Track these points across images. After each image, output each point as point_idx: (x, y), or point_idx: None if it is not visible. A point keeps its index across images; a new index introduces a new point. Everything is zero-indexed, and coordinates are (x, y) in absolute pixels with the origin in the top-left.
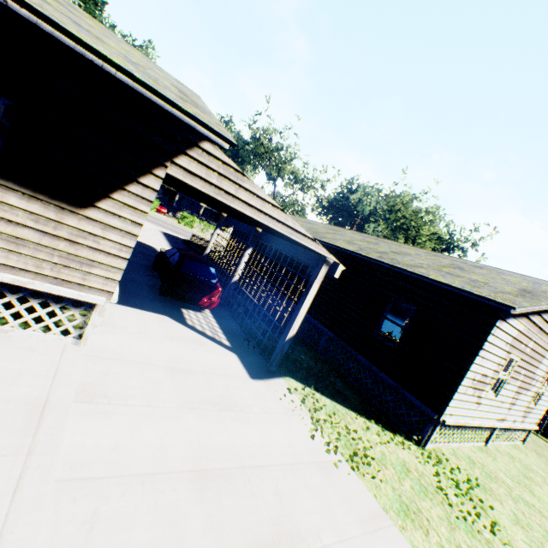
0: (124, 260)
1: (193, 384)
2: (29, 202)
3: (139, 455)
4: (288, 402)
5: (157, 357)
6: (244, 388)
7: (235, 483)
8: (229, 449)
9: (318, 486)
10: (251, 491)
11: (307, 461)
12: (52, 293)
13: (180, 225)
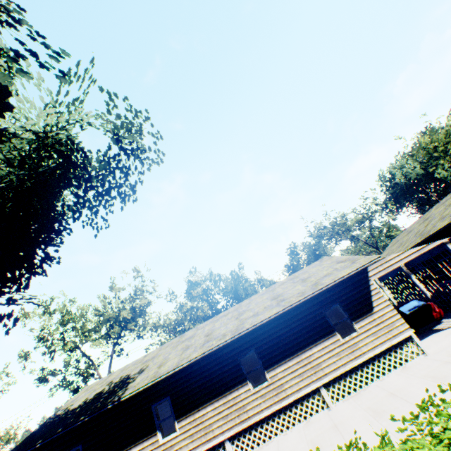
0: (397, 314)
1: None
2: (364, 321)
3: None
4: None
5: None
6: None
7: None
8: None
9: None
10: None
11: None
12: (397, 342)
13: None
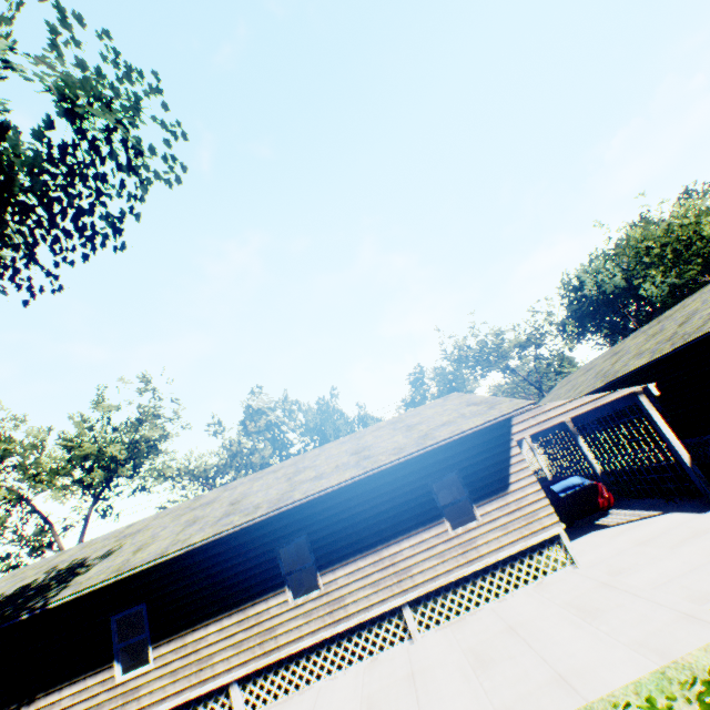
0: (544, 498)
1: (663, 540)
2: (491, 504)
3: (675, 569)
4: None
5: (622, 546)
6: (703, 520)
7: None
8: None
9: None
10: None
11: None
12: (536, 543)
13: None
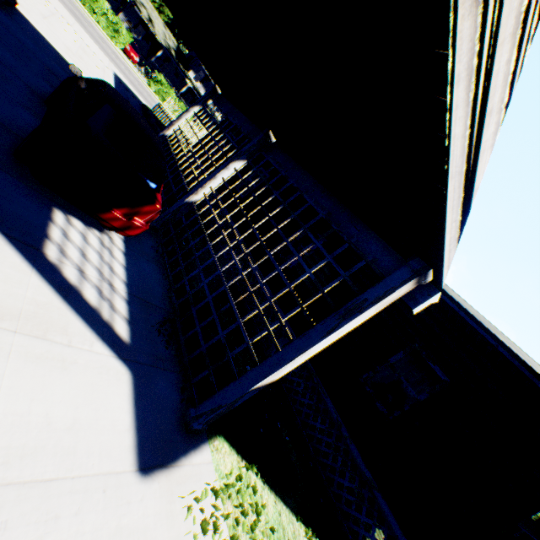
0: None
1: None
2: None
3: None
4: None
5: None
6: None
7: None
8: None
9: None
10: None
11: None
12: None
13: (148, 88)
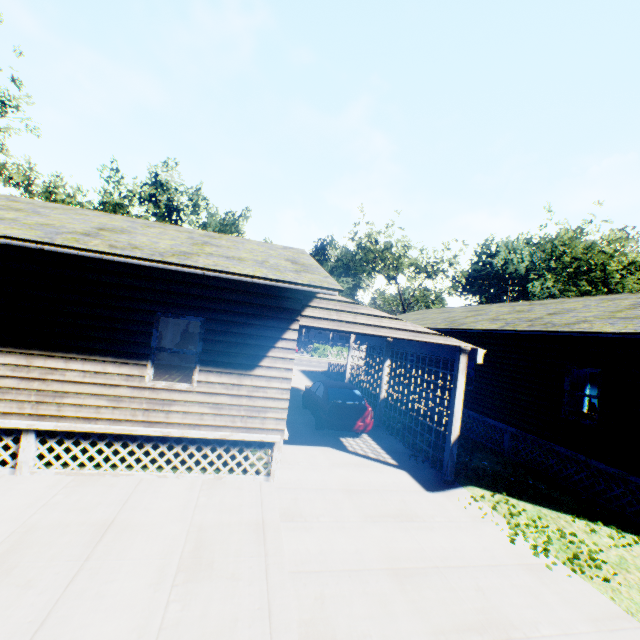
0: (286, 401)
1: (369, 502)
2: (221, 377)
3: (341, 556)
4: (475, 510)
5: (331, 482)
6: (421, 500)
7: (432, 579)
8: (418, 553)
9: (527, 586)
10: (449, 586)
11: (510, 564)
12: (244, 440)
13: (313, 358)
